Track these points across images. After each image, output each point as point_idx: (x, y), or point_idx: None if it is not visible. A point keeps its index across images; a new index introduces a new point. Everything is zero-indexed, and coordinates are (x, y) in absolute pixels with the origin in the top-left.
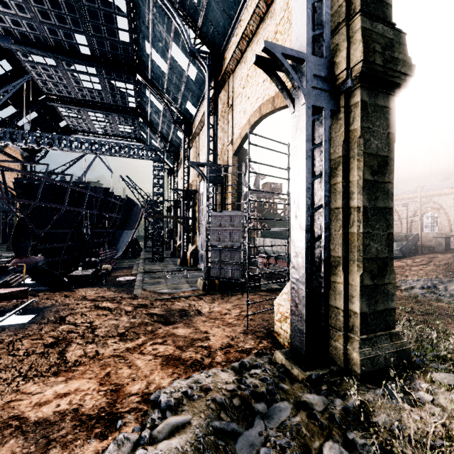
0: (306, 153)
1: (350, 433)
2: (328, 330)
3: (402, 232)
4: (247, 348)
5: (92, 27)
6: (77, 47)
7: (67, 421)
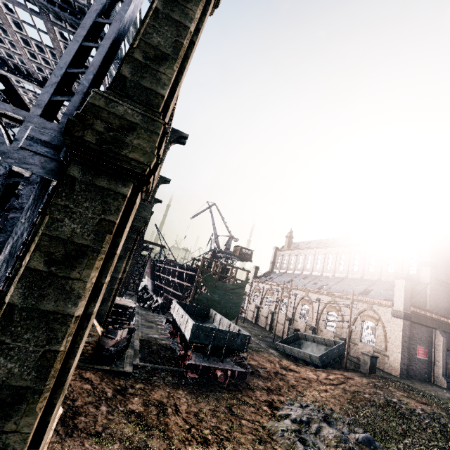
0: None
1: None
2: None
3: (342, 335)
4: None
5: None
6: None
7: None
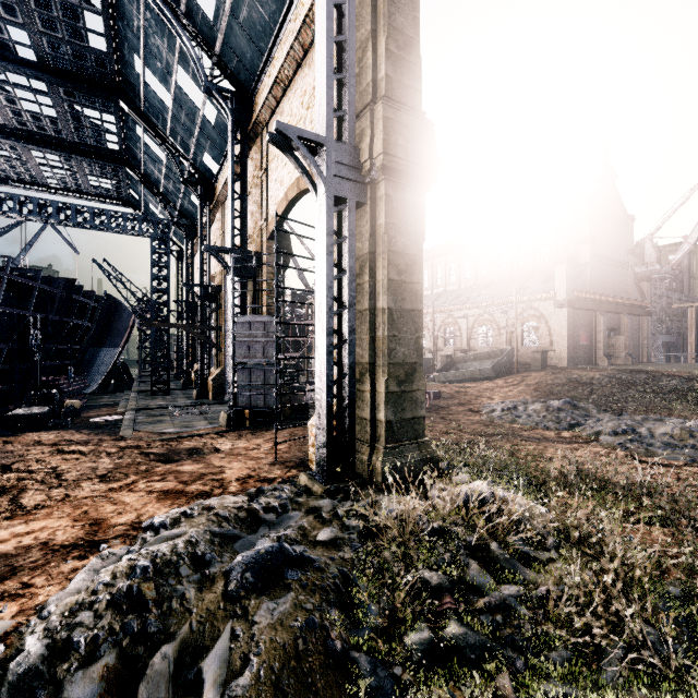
0: (327, 248)
1: (347, 521)
2: (354, 442)
3: (501, 347)
4: (271, 478)
5: (40, 20)
6: (12, 46)
7: (34, 552)
